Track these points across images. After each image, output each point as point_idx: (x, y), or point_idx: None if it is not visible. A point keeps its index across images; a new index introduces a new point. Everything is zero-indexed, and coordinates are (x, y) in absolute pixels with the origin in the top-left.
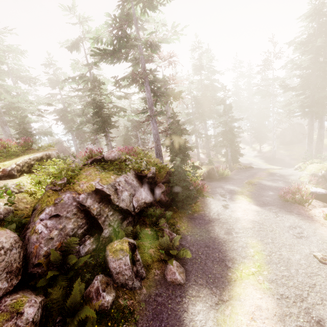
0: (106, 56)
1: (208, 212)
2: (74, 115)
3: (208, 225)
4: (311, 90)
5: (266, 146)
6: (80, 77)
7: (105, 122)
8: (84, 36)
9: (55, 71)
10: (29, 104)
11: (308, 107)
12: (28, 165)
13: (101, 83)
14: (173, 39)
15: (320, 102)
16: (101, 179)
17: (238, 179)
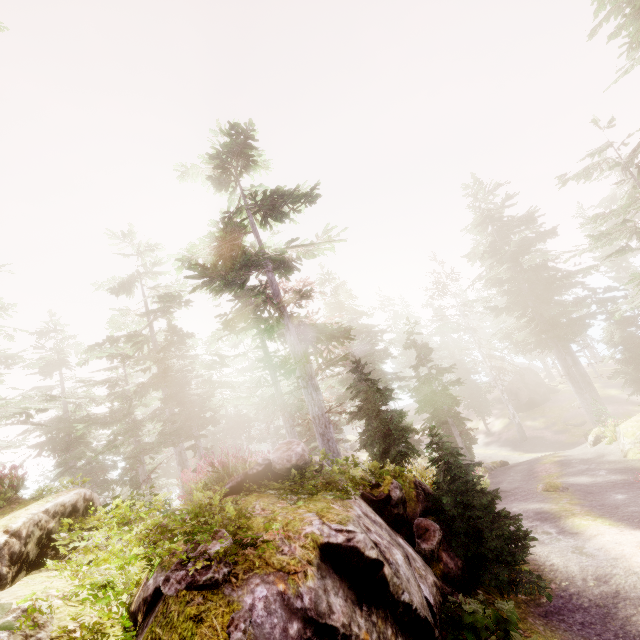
0: (215, 278)
1: (565, 581)
2: (94, 423)
3: (615, 622)
4: (533, 307)
5: (494, 421)
6: (128, 337)
7: (193, 414)
8: (145, 270)
9: (60, 342)
10: (3, 400)
11: (543, 332)
12: (41, 535)
13: (185, 334)
14: (324, 249)
15: (557, 323)
16: (321, 516)
17: (514, 488)
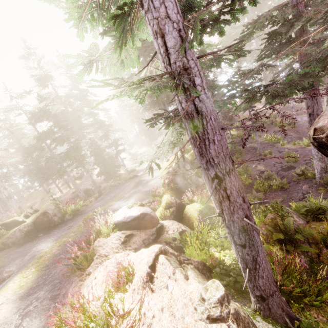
0: None
1: None
2: None
3: None
4: None
5: None
6: None
7: None
8: None
9: None
10: None
11: None
12: None
13: None
14: None
15: None
16: None
17: (91, 210)
